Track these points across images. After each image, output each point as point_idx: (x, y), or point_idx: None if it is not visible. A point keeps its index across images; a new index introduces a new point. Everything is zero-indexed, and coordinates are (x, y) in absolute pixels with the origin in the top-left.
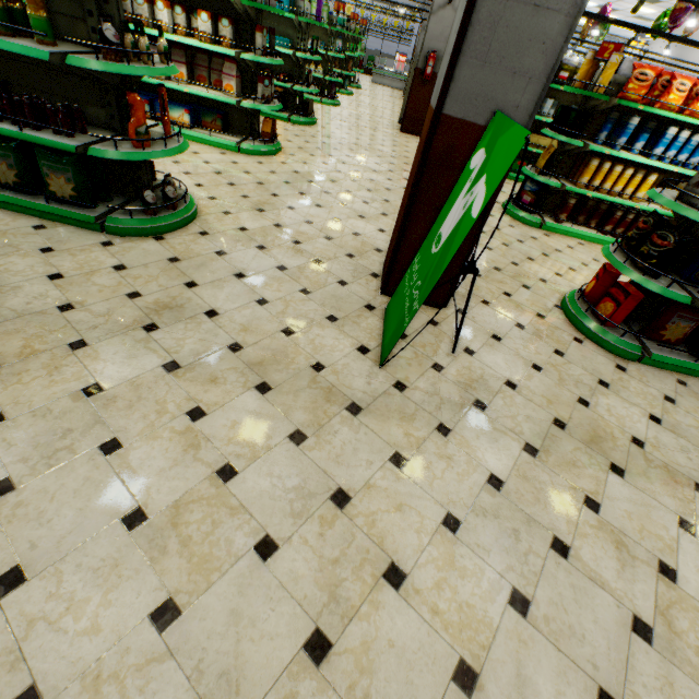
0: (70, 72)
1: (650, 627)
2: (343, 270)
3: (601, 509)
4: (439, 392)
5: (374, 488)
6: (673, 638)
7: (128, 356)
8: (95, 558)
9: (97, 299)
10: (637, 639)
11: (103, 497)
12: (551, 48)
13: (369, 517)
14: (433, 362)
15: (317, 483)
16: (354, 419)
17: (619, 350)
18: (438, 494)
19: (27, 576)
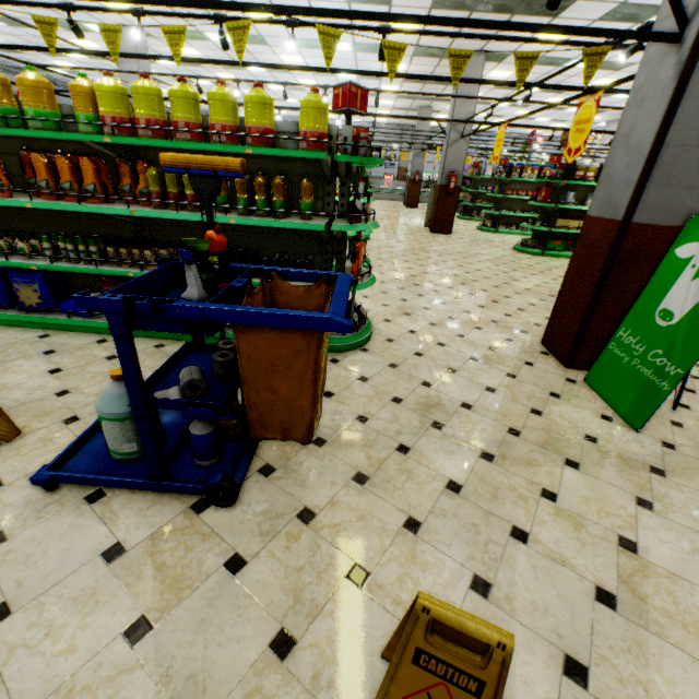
0: (298, 234)
1: None
2: (517, 352)
3: None
4: None
5: None
6: None
7: (447, 453)
8: (616, 639)
9: (376, 408)
10: None
11: (561, 581)
12: None
13: None
14: (667, 419)
15: None
16: (667, 481)
17: None
18: None
19: (583, 664)
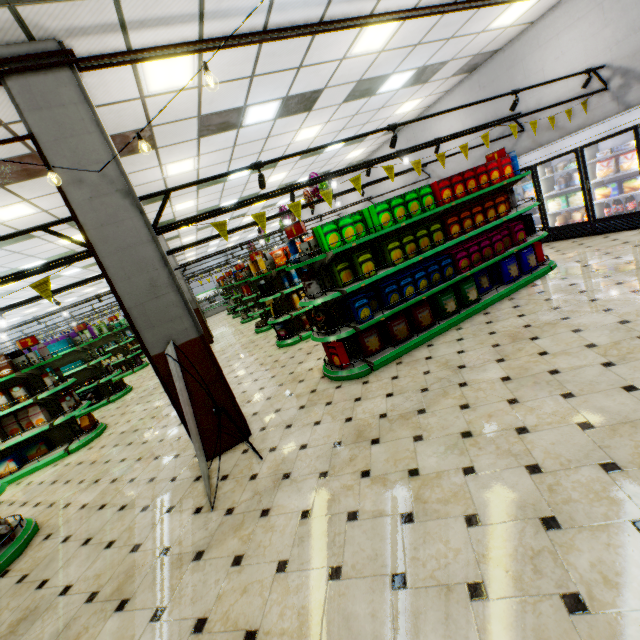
0: None
1: (411, 512)
2: (173, 470)
3: (371, 471)
4: (258, 491)
5: (223, 595)
6: (424, 506)
7: None
8: None
9: None
10: (406, 526)
11: None
12: (178, 303)
13: (224, 617)
14: (250, 476)
15: (179, 632)
16: (200, 562)
17: (359, 374)
18: (270, 556)
19: None
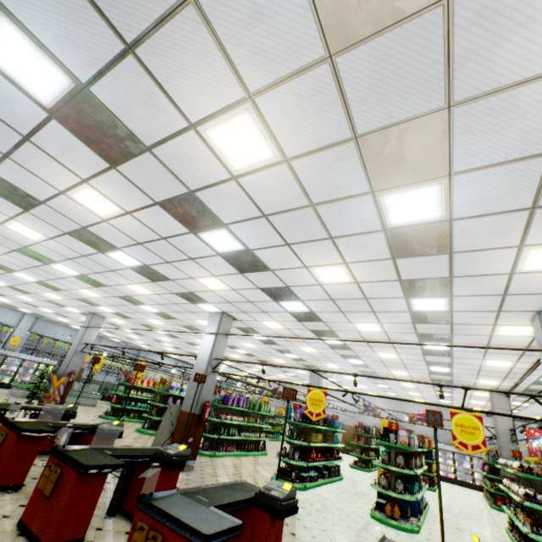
0: None
1: None
2: None
3: None
4: None
5: None
6: None
7: None
8: None
9: None
10: None
11: None
12: None
13: None
14: None
15: None
16: None
17: None
18: None
19: None
